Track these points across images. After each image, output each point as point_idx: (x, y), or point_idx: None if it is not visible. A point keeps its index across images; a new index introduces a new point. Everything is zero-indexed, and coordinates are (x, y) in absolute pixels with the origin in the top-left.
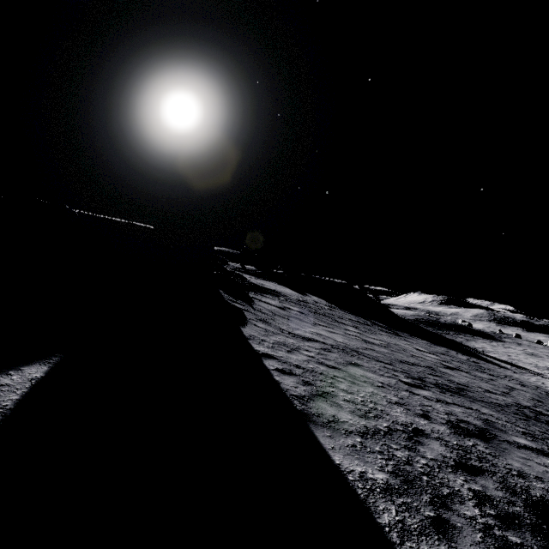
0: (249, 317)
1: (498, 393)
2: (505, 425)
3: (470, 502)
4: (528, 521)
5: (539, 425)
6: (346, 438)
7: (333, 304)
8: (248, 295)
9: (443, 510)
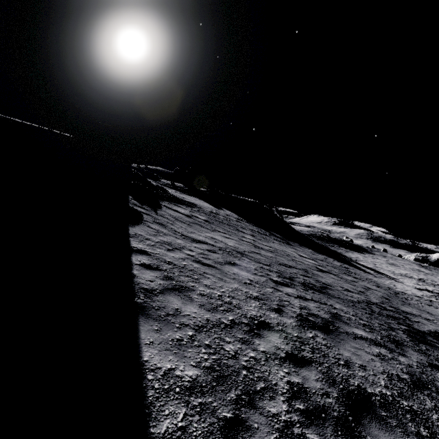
0: (145, 220)
1: (355, 292)
2: (350, 319)
3: (282, 396)
4: (336, 414)
5: (379, 319)
6: (175, 332)
7: (242, 218)
8: (160, 203)
9: (245, 409)
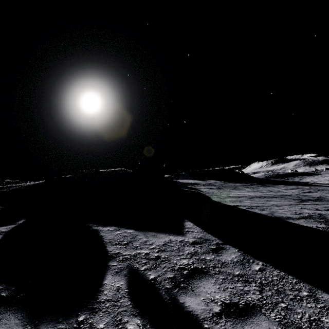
0: (207, 195)
1: None
2: None
3: None
4: None
5: None
6: (299, 220)
7: (223, 181)
8: (190, 187)
9: None
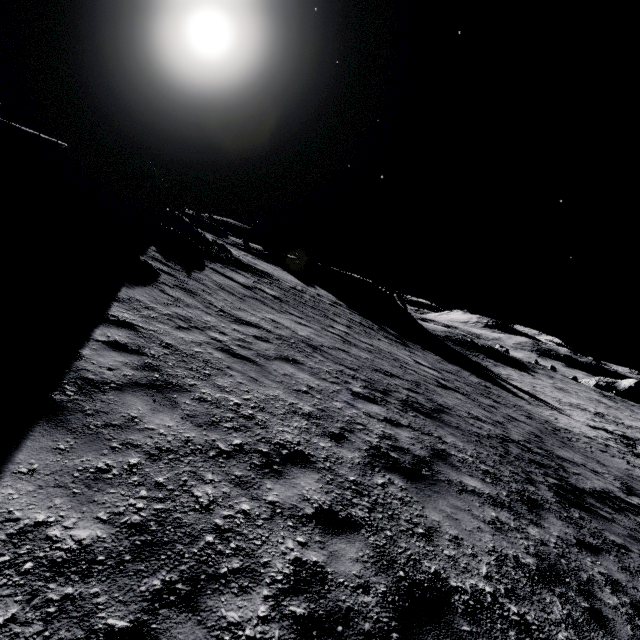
0: (162, 281)
1: (489, 421)
2: (465, 460)
3: (268, 588)
4: (367, 627)
5: (515, 464)
6: (102, 456)
7: (343, 302)
8: (205, 264)
9: (168, 612)
